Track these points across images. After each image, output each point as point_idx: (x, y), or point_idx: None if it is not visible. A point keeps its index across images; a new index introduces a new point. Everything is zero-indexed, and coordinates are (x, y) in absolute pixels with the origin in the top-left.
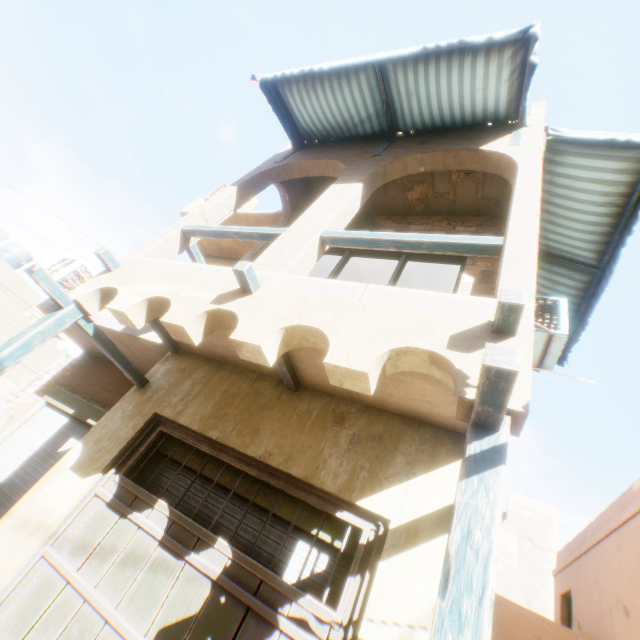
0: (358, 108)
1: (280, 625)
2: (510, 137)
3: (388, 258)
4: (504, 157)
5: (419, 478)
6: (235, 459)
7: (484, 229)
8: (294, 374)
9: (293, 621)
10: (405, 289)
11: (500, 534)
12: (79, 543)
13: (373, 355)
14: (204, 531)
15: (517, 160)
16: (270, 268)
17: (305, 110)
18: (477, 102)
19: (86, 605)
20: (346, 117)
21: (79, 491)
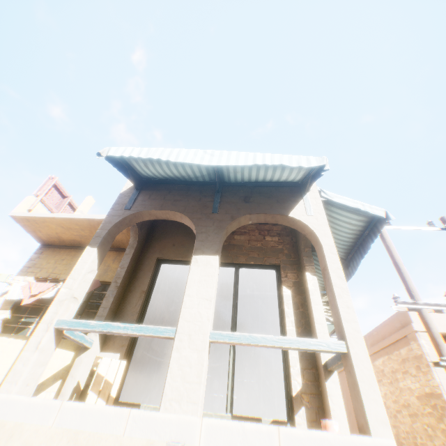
0: (195, 172)
1: None
2: (304, 203)
3: (225, 266)
4: (308, 227)
5: None
6: None
7: (283, 239)
8: None
9: None
10: (309, 431)
11: None
12: None
13: None
14: None
15: (319, 236)
16: (183, 407)
17: (148, 169)
18: (282, 179)
19: None
20: (184, 174)
21: None
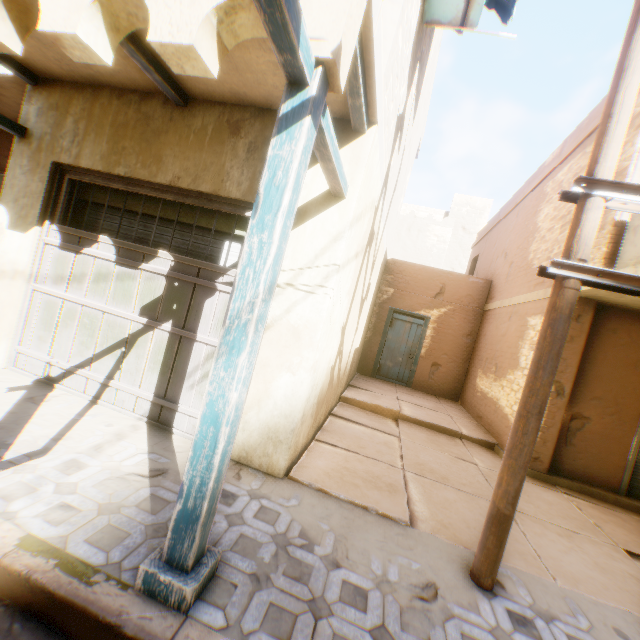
0: None
1: (218, 289)
2: None
3: None
4: None
5: (309, 171)
6: (150, 190)
7: None
8: (174, 84)
9: (227, 285)
10: None
11: (439, 229)
12: (56, 277)
13: (197, 21)
14: (146, 249)
15: None
16: None
17: None
18: None
19: (85, 308)
20: None
21: (29, 244)
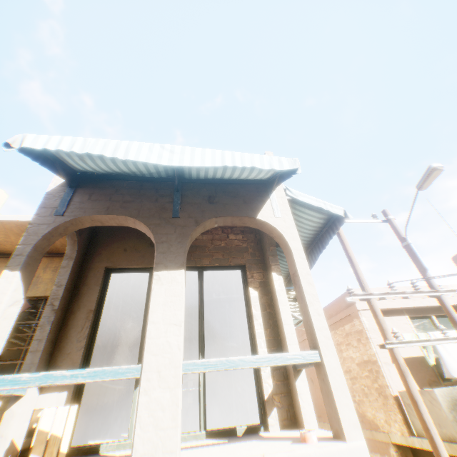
0: (149, 168)
1: None
2: (271, 203)
3: (188, 270)
4: (276, 230)
5: None
6: None
7: (247, 237)
8: None
9: None
10: (292, 451)
11: None
12: None
13: None
14: None
15: (288, 240)
16: None
17: (86, 164)
18: (249, 177)
19: None
20: (135, 170)
21: None
